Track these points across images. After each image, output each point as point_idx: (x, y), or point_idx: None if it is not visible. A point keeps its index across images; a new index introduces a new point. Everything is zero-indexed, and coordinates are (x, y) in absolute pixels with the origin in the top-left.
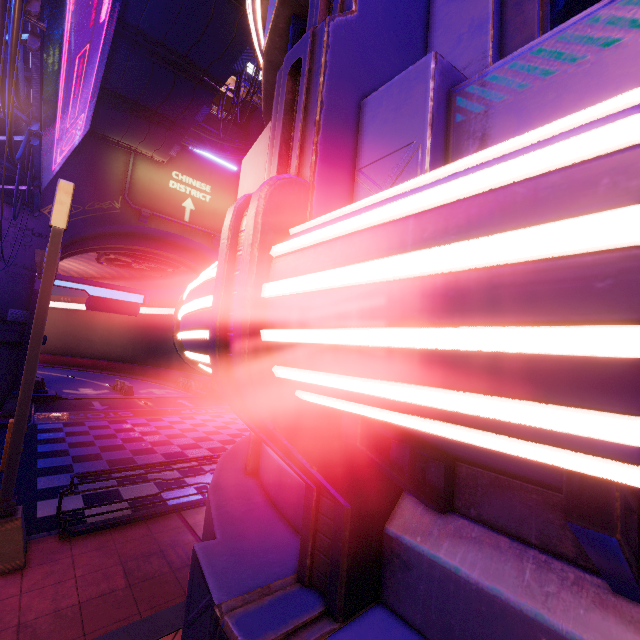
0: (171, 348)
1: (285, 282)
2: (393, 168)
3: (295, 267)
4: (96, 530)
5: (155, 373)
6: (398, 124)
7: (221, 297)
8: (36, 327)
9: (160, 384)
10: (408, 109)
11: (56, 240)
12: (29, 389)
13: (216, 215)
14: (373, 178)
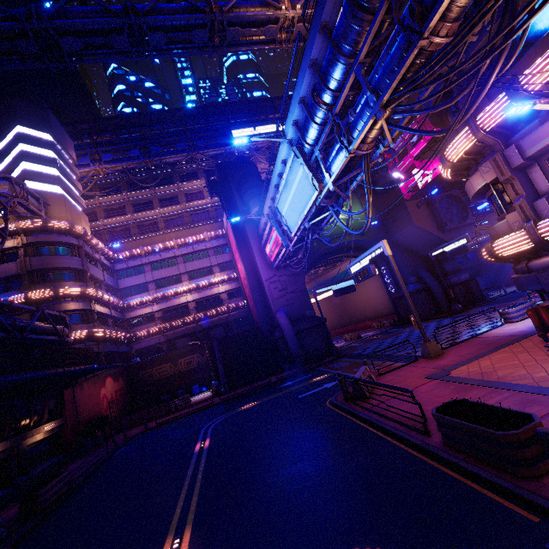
0: (352, 310)
1: (542, 230)
2: (545, 211)
3: (542, 228)
4: (450, 346)
5: (351, 329)
6: (543, 206)
7: (530, 235)
8: (403, 286)
9: (361, 332)
10: (543, 205)
11: (392, 259)
12: (412, 304)
13: (356, 220)
14: (542, 213)
